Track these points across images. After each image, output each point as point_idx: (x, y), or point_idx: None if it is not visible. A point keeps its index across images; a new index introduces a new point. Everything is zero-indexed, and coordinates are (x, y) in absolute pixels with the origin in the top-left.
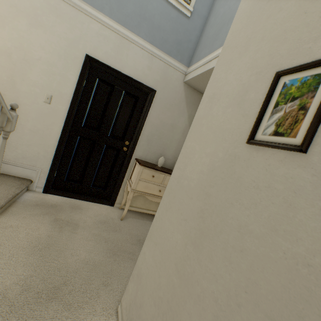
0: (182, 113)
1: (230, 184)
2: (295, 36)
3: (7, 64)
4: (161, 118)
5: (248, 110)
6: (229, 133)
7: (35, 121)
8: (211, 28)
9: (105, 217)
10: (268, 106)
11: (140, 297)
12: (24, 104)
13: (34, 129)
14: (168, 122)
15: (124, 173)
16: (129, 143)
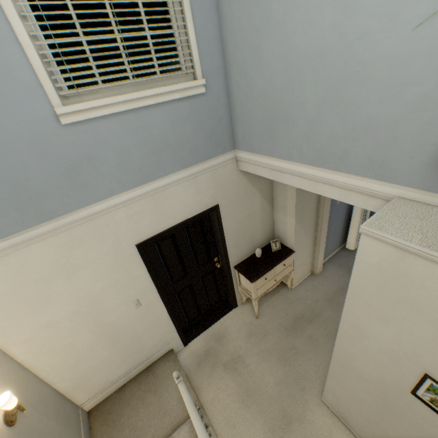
0: (252, 195)
1: (403, 401)
2: (434, 360)
3: (84, 319)
4: (236, 220)
5: (404, 371)
6: (390, 372)
7: (141, 323)
8: (249, 103)
9: (246, 327)
10: (422, 385)
11: (345, 407)
12: (123, 324)
13: (145, 328)
14: (244, 216)
15: (232, 283)
16: (217, 258)
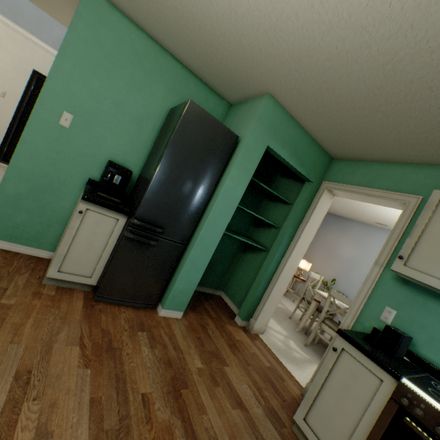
0: None
1: None
2: None
3: None
4: None
5: None
6: None
7: None
8: None
9: None
10: None
11: None
12: None
13: None
14: None
15: None
16: None
